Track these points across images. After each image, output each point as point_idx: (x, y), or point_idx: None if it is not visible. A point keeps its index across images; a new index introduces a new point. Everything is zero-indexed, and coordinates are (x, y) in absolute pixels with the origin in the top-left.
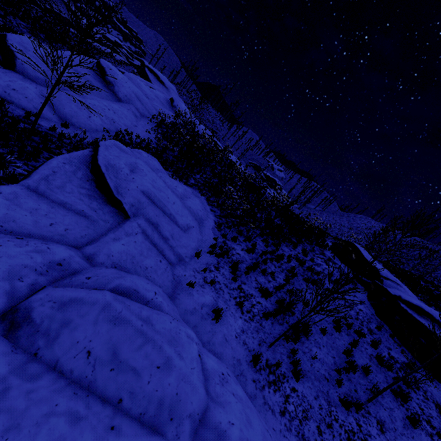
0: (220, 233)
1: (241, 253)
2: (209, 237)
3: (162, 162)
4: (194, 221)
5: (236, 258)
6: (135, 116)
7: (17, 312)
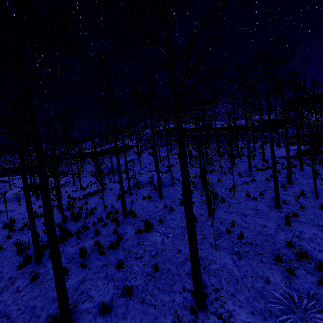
0: None
1: None
2: None
3: None
4: None
5: None
6: None
7: (12, 182)
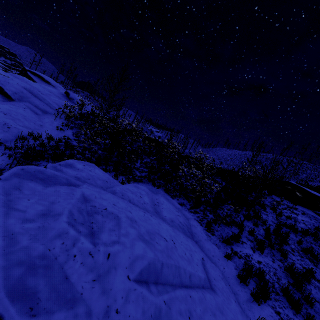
0: (218, 239)
1: (258, 257)
2: (219, 258)
3: (96, 164)
4: (193, 244)
5: (268, 276)
6: (36, 114)
7: None
